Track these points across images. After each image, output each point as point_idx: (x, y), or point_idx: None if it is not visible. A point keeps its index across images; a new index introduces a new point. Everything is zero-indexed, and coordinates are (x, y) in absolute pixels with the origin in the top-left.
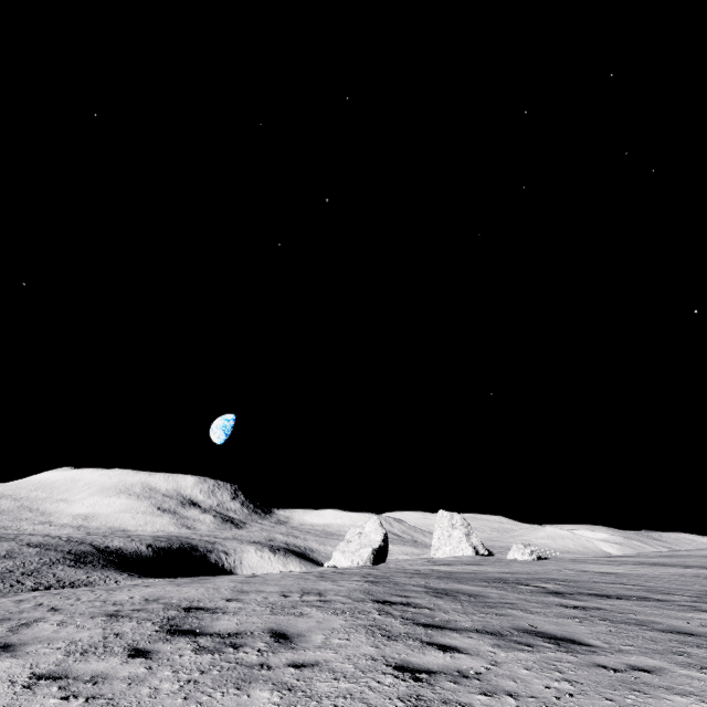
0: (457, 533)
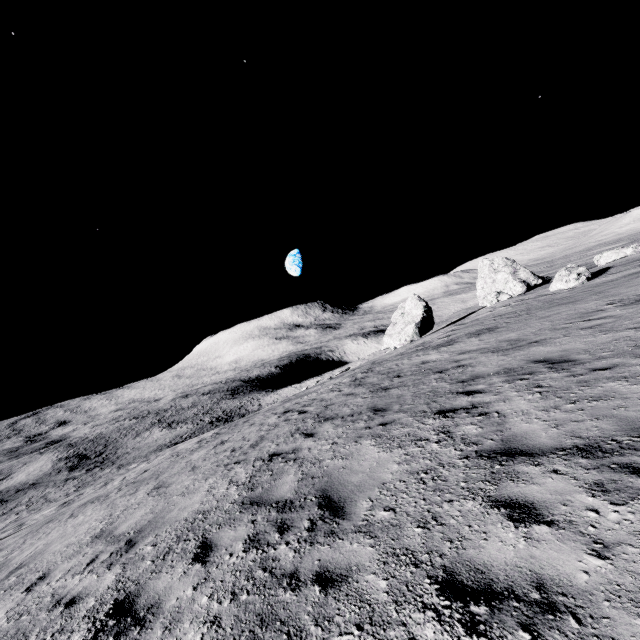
0: (501, 275)
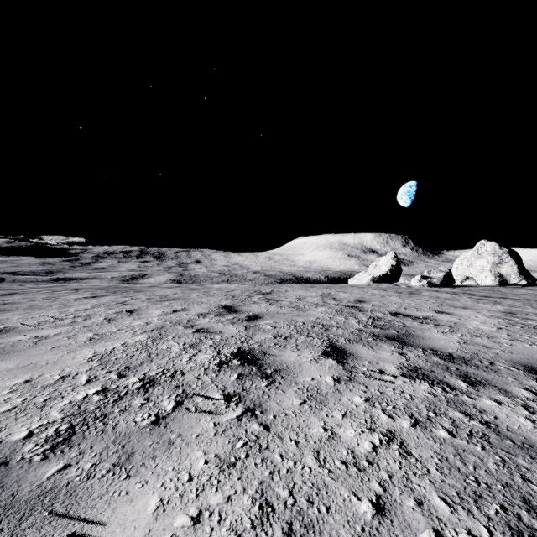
0: (481, 262)
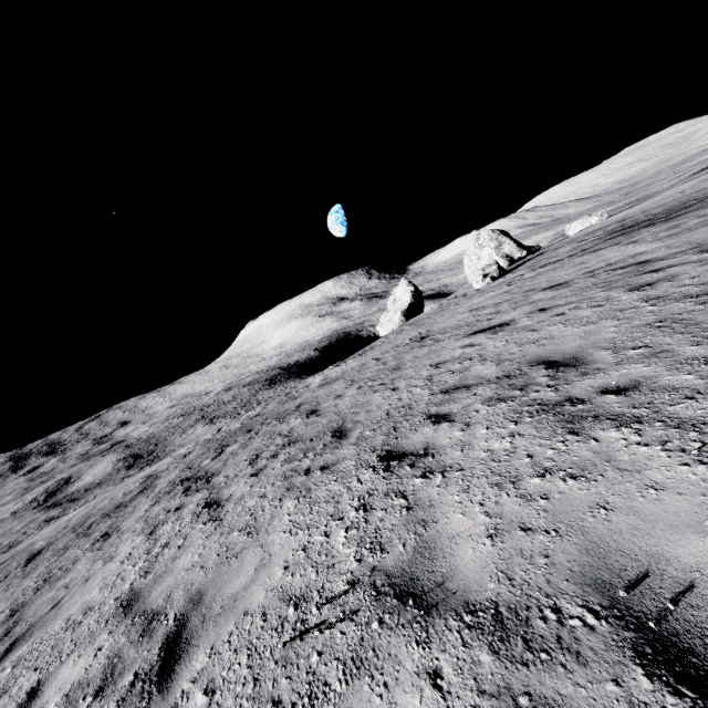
0: (486, 251)
